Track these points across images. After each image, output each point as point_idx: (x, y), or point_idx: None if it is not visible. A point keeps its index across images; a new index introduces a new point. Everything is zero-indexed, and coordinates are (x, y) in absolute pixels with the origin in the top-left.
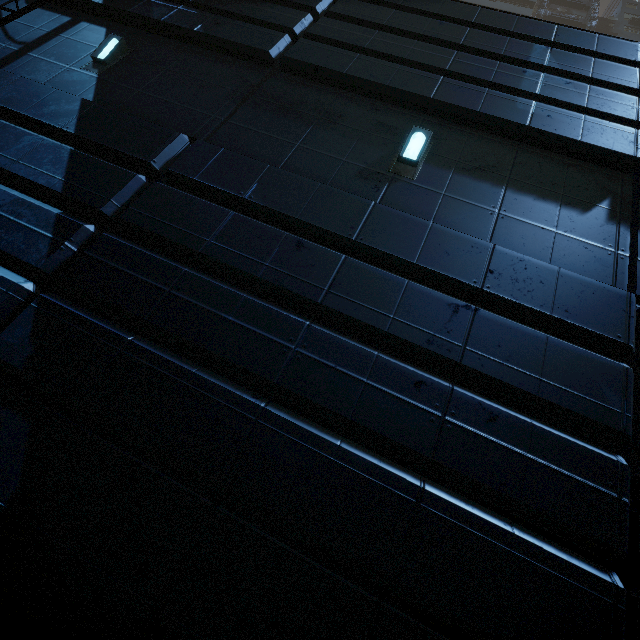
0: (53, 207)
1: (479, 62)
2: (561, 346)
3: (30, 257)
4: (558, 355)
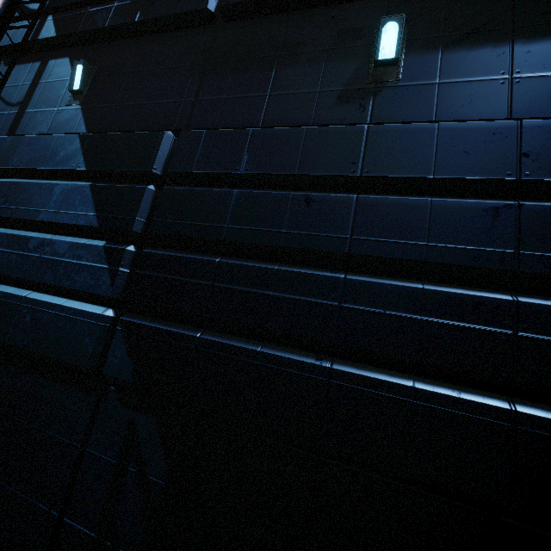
0: (98, 239)
1: None
2: None
3: (100, 290)
4: None
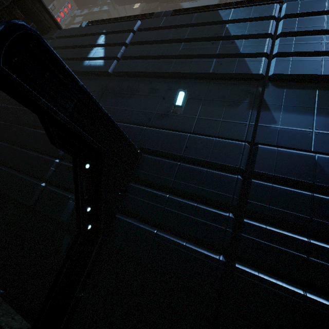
0: None
1: (81, 51)
2: None
3: None
4: None
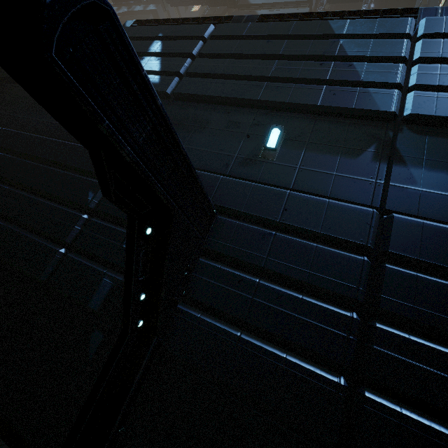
0: None
1: None
2: (84, 180)
3: None
4: (81, 184)
